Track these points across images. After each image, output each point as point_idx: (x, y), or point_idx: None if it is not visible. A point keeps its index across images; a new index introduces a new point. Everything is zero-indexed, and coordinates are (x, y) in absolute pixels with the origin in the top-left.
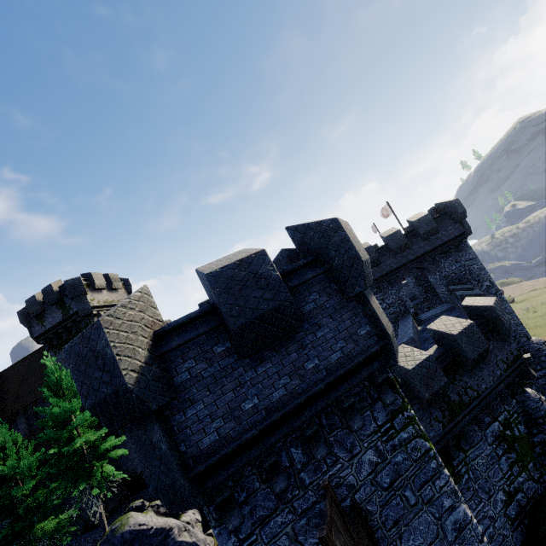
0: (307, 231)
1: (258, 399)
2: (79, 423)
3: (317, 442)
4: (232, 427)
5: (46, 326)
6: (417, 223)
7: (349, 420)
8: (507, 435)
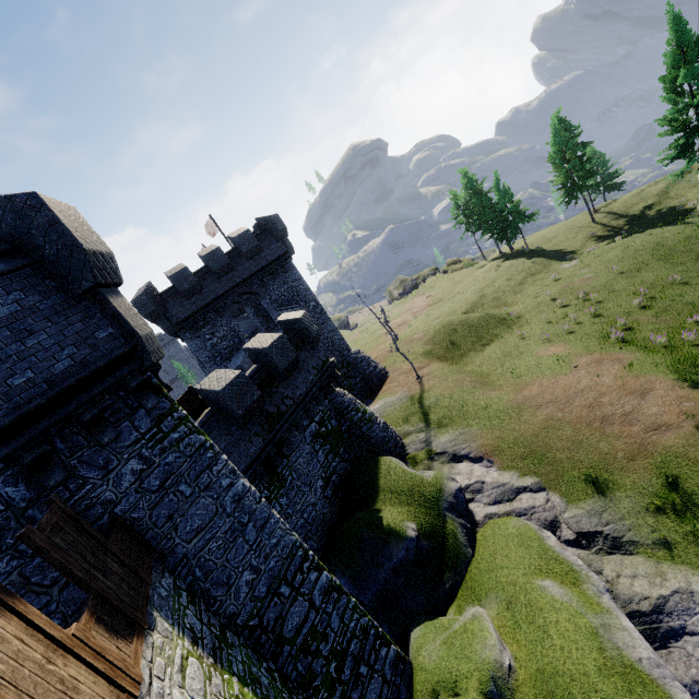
0: None
1: None
2: None
3: (50, 469)
4: None
5: None
6: (239, 240)
7: (97, 435)
8: (323, 431)
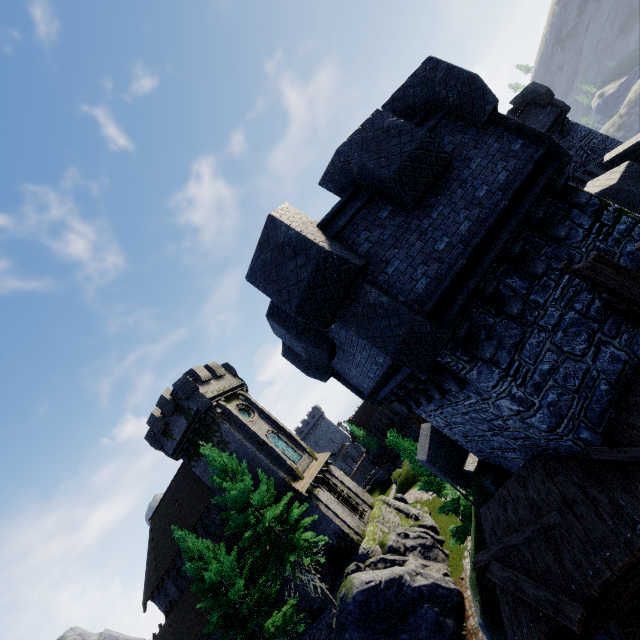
0: (405, 93)
1: (448, 238)
2: (256, 503)
3: (530, 262)
4: (437, 268)
5: (176, 438)
6: None
7: (551, 232)
8: None
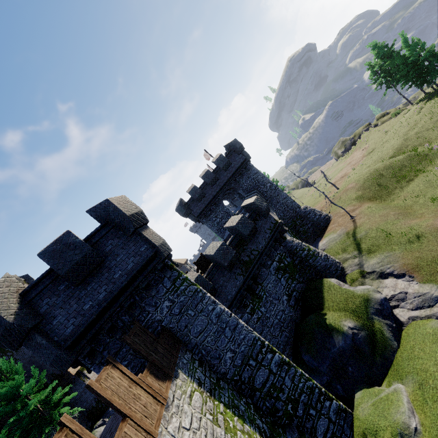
0: (97, 210)
1: (92, 302)
2: (26, 393)
3: (135, 309)
4: (81, 319)
5: None
6: (217, 162)
7: (149, 292)
8: (281, 266)
